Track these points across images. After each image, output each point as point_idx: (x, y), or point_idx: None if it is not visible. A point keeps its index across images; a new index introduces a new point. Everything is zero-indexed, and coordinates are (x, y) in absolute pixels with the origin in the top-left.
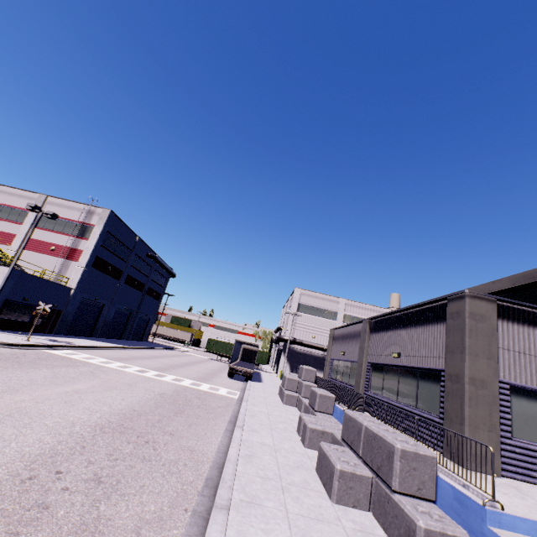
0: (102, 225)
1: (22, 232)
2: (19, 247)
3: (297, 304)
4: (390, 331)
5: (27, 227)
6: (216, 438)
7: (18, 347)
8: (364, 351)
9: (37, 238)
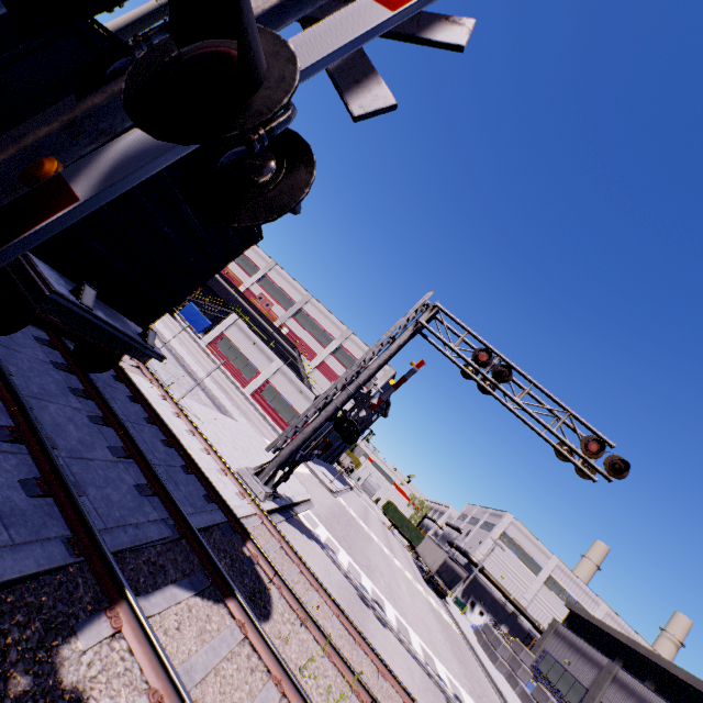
0: (384, 382)
1: (322, 355)
2: (316, 366)
3: (502, 531)
4: (640, 701)
5: (327, 353)
6: (497, 697)
7: (334, 495)
8: (601, 690)
9: (330, 366)
